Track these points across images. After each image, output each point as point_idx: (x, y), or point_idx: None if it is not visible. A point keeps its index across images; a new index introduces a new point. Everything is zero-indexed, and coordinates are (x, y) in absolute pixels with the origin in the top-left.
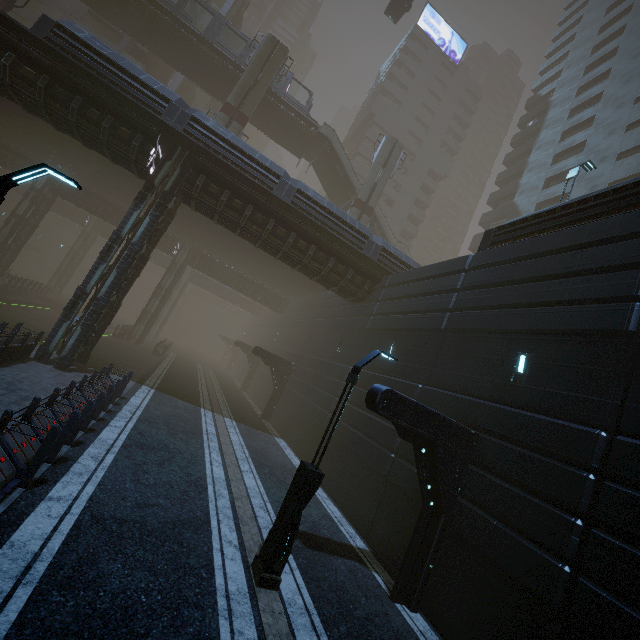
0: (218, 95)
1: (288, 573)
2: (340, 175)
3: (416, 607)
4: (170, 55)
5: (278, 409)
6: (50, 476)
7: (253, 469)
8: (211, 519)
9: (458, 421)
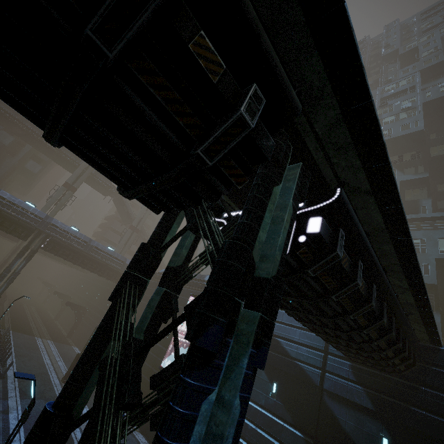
0: (62, 165)
1: None
2: (125, 211)
3: None
4: (35, 145)
5: (76, 332)
6: (4, 365)
7: (62, 360)
8: (49, 372)
9: None
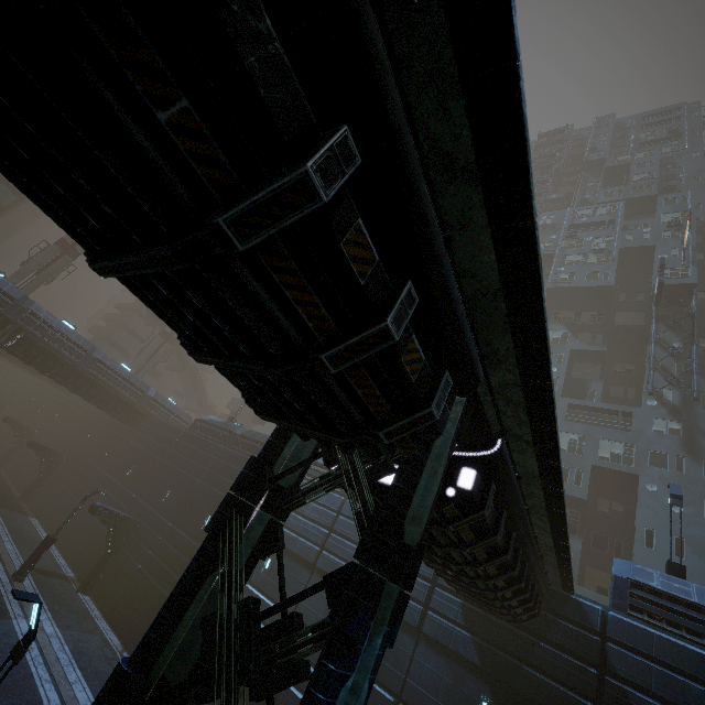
0: None
1: (28, 580)
2: None
3: (88, 593)
4: None
5: (38, 493)
6: None
7: (12, 540)
8: None
9: (139, 515)
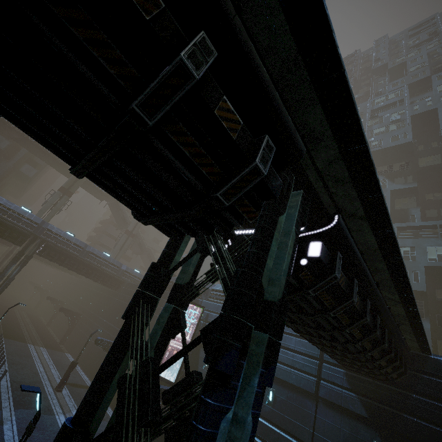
0: (58, 169)
1: (65, 390)
2: (121, 215)
3: None
4: (31, 150)
5: (69, 338)
6: None
7: (55, 367)
8: (42, 381)
9: None
